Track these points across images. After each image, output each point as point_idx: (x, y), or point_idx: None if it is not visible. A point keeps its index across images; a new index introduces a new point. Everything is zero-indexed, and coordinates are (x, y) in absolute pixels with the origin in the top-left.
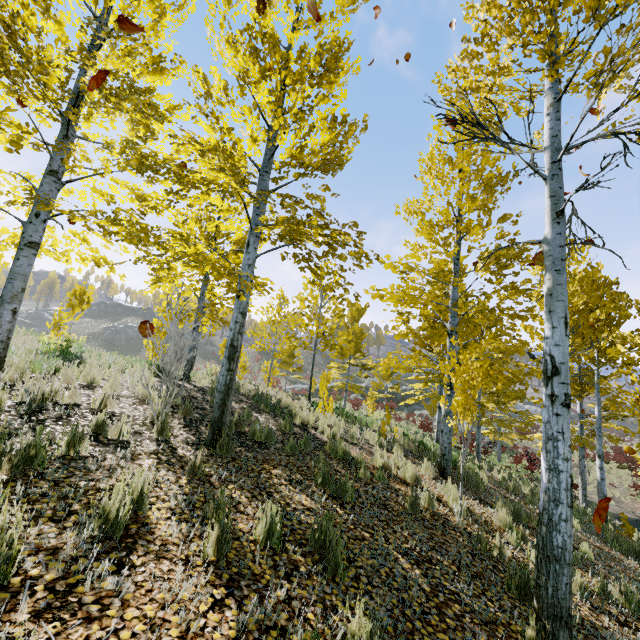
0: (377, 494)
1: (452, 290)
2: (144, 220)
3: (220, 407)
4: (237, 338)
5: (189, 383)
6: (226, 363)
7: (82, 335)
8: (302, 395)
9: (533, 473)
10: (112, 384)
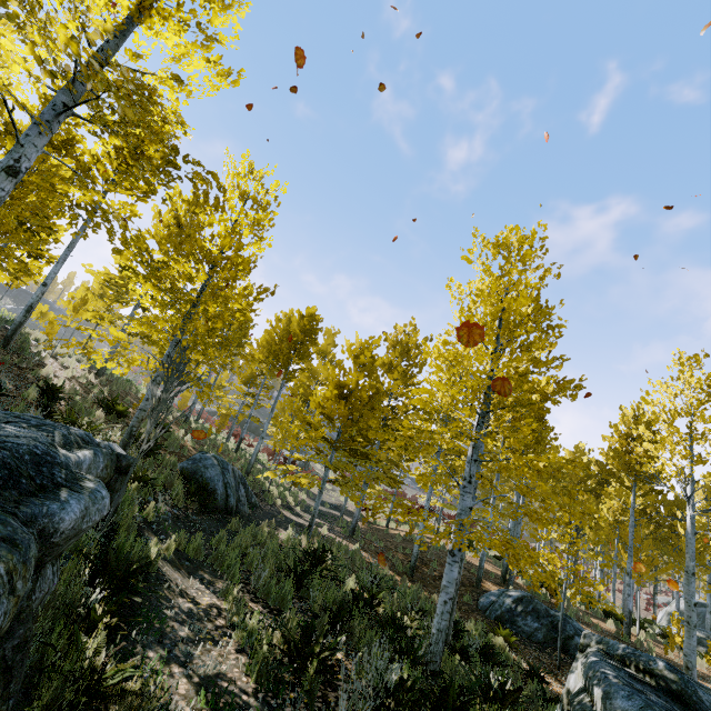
0: None
1: None
2: None
3: None
4: None
5: None
6: None
7: None
8: None
9: None
10: None
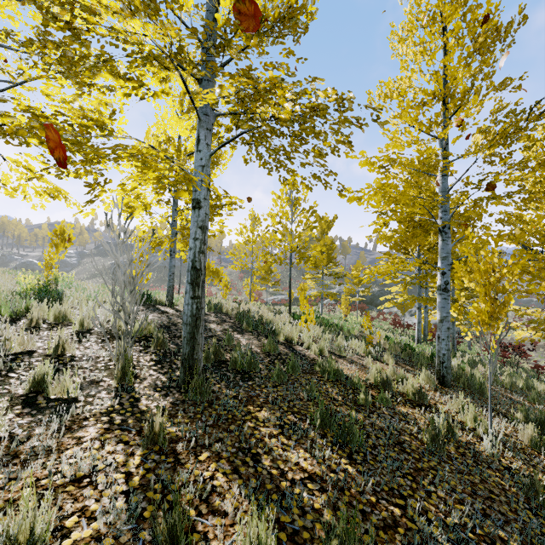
0: (386, 426)
1: (441, 181)
2: (87, 138)
3: (189, 342)
4: (199, 258)
5: (172, 308)
6: (189, 290)
7: (94, 271)
8: (282, 304)
9: (503, 357)
10: (81, 321)
